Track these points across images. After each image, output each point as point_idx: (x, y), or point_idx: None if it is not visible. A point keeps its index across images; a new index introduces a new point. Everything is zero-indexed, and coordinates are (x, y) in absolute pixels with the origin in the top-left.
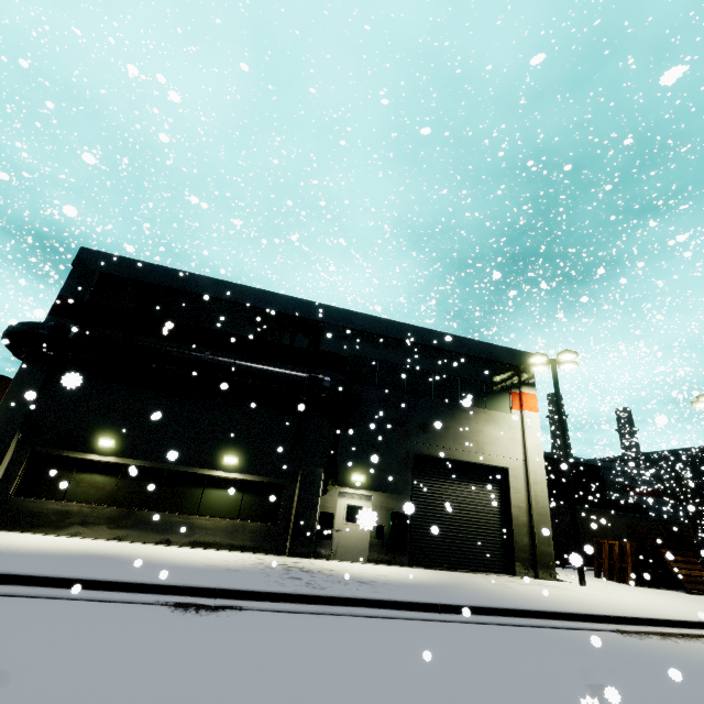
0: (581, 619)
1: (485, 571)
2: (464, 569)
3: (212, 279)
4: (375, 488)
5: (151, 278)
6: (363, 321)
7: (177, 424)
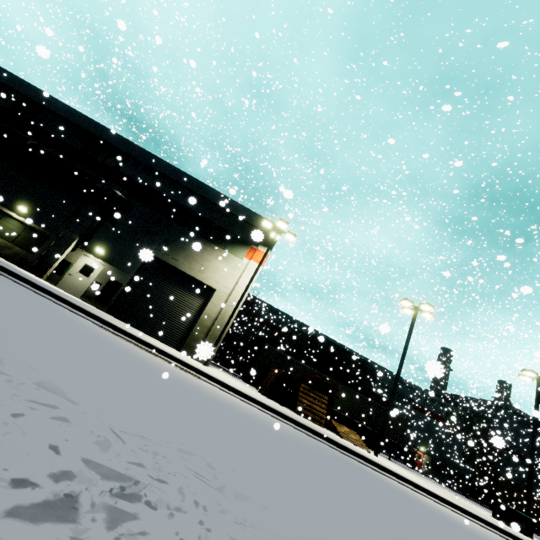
0: (91, 317)
1: (162, 342)
2: (147, 334)
3: (70, 108)
4: (110, 262)
5: (31, 95)
6: (160, 164)
7: (3, 179)
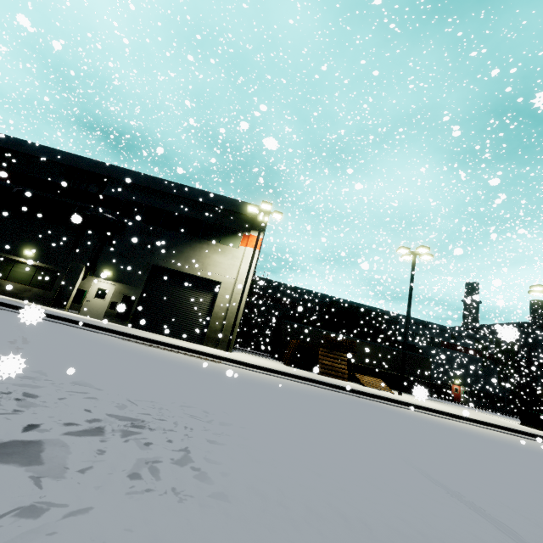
0: (114, 333)
1: (185, 341)
2: (170, 337)
3: (41, 146)
4: (119, 281)
5: (2, 144)
6: (139, 178)
7: (3, 230)
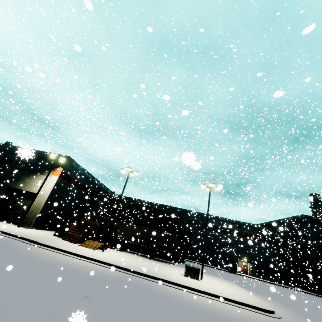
0: None
1: (13, 224)
2: (7, 222)
3: None
4: None
5: None
6: (15, 148)
7: None
